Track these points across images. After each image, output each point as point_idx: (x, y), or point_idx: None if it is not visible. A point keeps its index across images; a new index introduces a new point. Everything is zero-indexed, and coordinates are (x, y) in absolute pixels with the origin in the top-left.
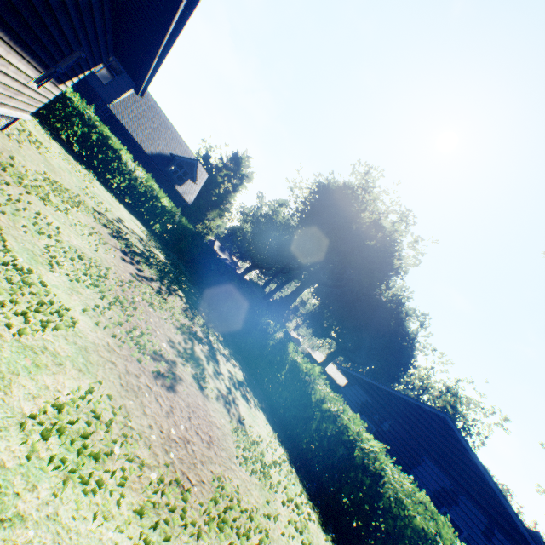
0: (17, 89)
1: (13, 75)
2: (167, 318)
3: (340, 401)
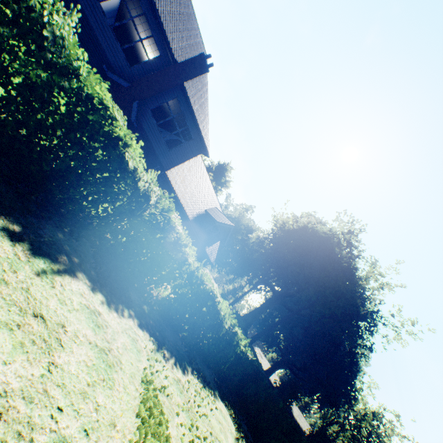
0: None
1: None
2: None
3: None
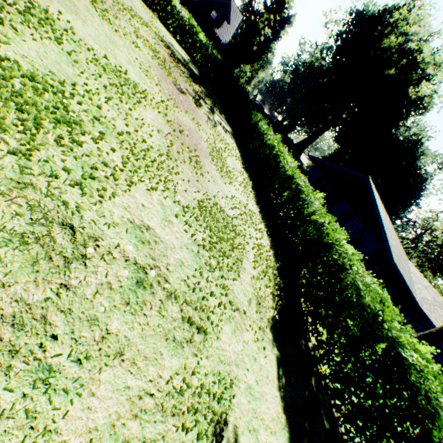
0: None
1: None
2: (186, 82)
3: (277, 141)
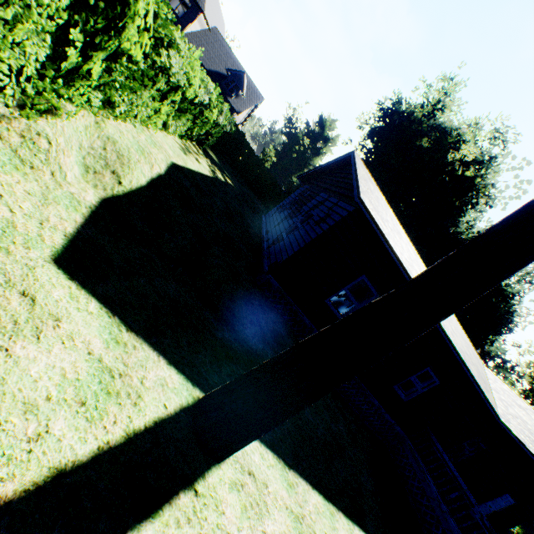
0: None
1: None
2: None
3: None
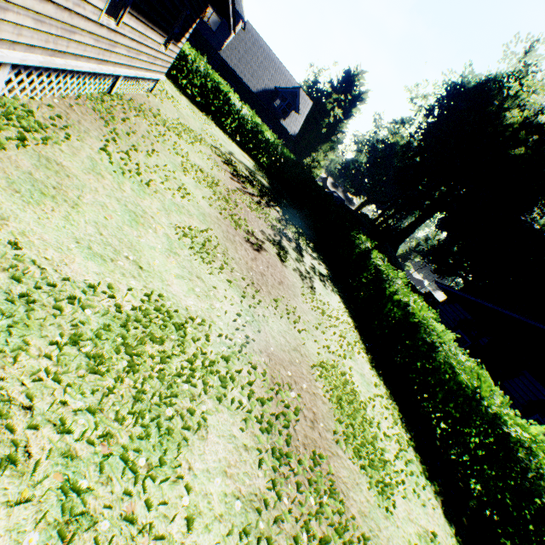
0: (154, 56)
1: (150, 46)
2: (260, 217)
3: (412, 294)
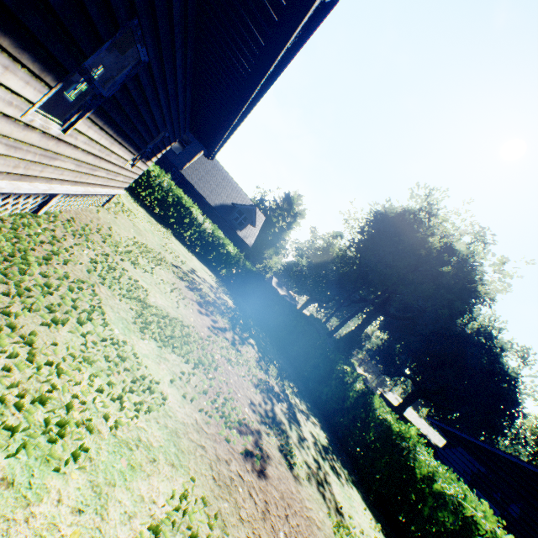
0: (116, 172)
1: (114, 161)
2: (245, 374)
3: (456, 481)
